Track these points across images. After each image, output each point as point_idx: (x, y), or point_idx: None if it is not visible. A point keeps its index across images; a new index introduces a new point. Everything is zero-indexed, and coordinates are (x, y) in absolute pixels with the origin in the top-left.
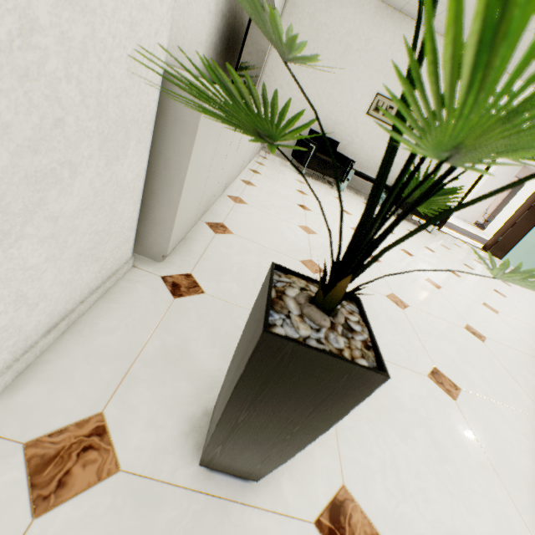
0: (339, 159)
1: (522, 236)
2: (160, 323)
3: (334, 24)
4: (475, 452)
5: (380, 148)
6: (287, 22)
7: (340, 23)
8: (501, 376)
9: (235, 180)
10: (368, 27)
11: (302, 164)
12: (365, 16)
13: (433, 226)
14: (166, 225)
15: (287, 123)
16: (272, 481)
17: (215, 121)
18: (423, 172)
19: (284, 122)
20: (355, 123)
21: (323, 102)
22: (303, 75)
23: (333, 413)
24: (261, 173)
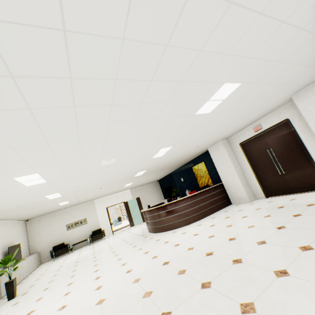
0: (66, 246)
1: (132, 217)
2: (2, 301)
3: (44, 223)
4: (51, 279)
5: (78, 233)
6: (30, 232)
7: (45, 222)
8: (73, 265)
9: (23, 280)
10: (53, 217)
11: (53, 258)
12: (50, 216)
13: (111, 234)
14: (0, 292)
15: (3, 273)
16: (17, 297)
17: (4, 275)
18: (94, 227)
19: (44, 251)
20: (66, 234)
21: (53, 238)
22: (42, 237)
23: (13, 284)
24: (35, 272)
